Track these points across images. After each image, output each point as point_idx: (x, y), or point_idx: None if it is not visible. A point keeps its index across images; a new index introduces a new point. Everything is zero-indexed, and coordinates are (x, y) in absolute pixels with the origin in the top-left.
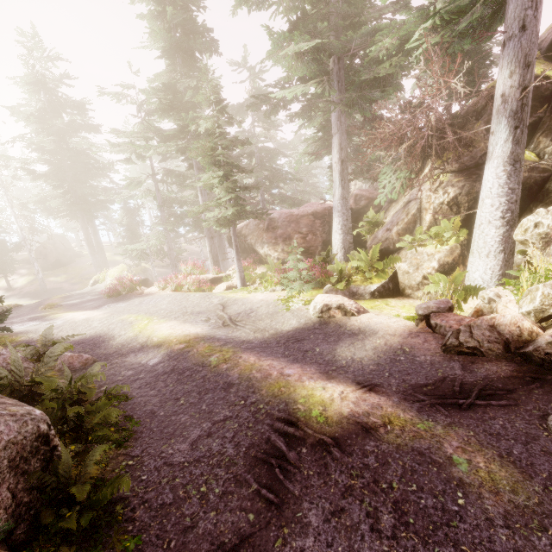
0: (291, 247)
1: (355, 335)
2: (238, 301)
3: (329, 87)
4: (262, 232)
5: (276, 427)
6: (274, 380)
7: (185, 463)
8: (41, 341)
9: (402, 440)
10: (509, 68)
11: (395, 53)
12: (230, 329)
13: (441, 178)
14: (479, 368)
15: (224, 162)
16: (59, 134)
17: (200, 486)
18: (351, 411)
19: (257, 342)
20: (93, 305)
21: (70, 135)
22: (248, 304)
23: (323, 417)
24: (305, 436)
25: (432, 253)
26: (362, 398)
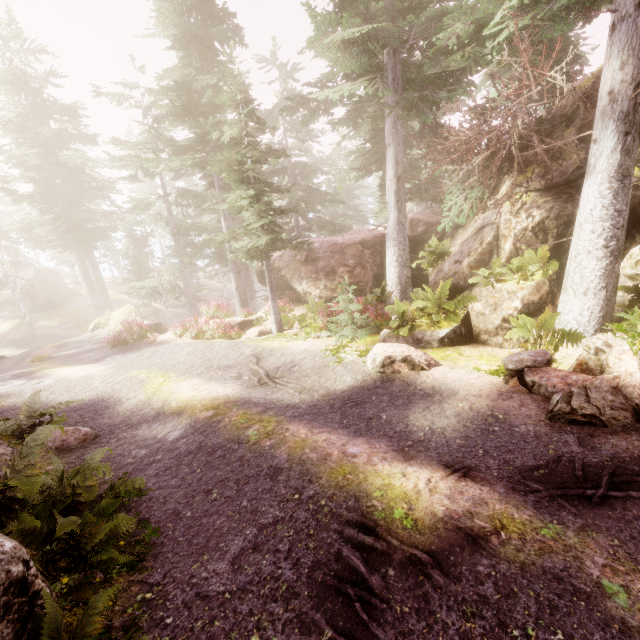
0: (341, 285)
1: (429, 396)
2: (275, 351)
3: (382, 86)
4: (300, 265)
5: (347, 535)
6: (336, 464)
7: (225, 594)
8: (25, 411)
9: (526, 555)
10: (620, 58)
11: (467, 43)
12: (269, 389)
13: (523, 198)
14: (603, 444)
15: (255, 179)
16: (45, 146)
17: (250, 634)
18: (447, 511)
19: (305, 407)
20: (94, 357)
21: (59, 147)
22: (289, 356)
23: (411, 519)
24: (390, 550)
25: (514, 290)
26: (458, 490)
